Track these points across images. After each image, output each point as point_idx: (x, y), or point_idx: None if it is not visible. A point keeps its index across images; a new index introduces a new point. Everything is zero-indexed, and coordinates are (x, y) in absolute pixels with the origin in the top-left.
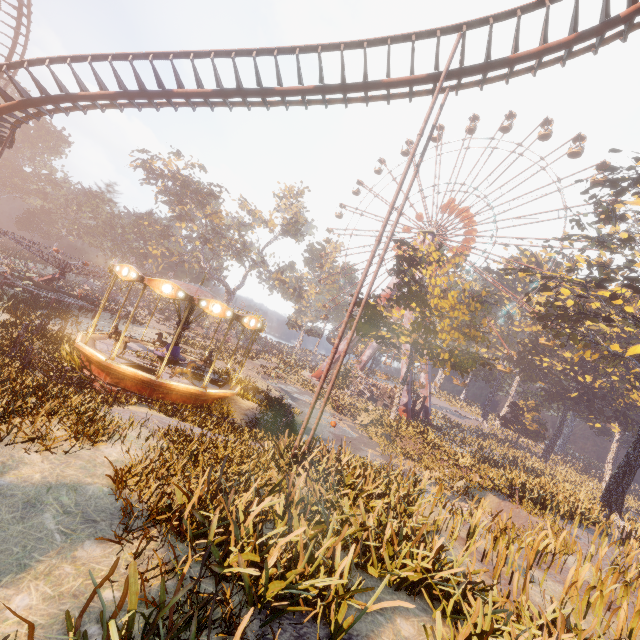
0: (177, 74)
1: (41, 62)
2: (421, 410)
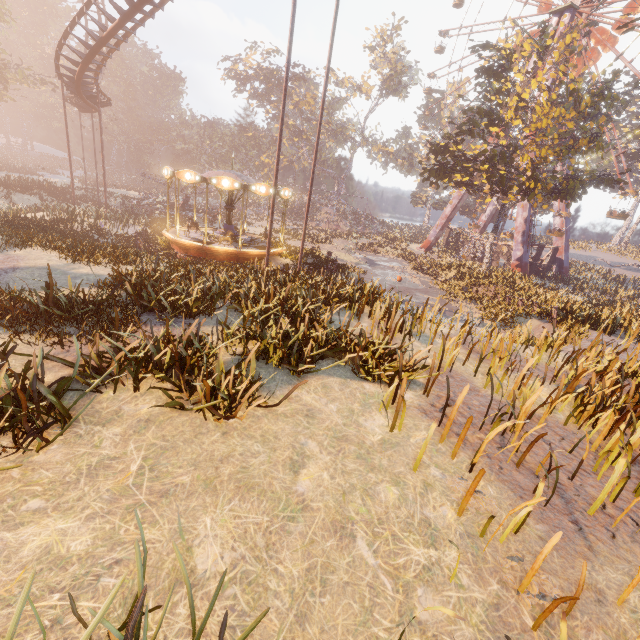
0: None
1: (75, 22)
2: (550, 264)
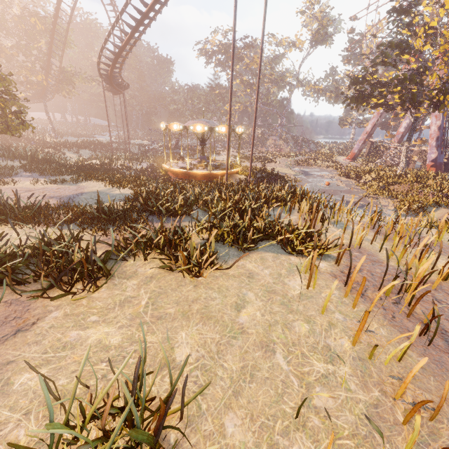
0: (141, 0)
1: (106, 40)
2: None
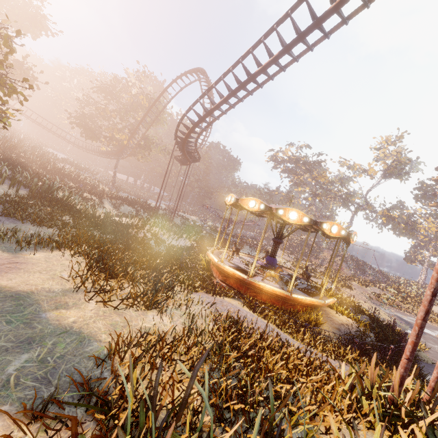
0: (256, 59)
1: (197, 101)
2: None
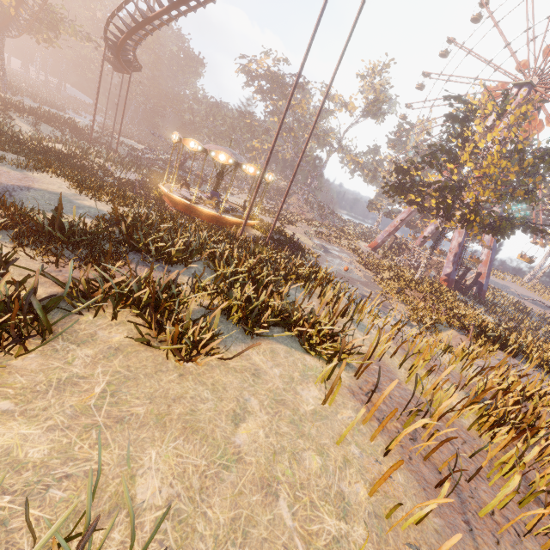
0: None
1: None
2: (472, 285)
